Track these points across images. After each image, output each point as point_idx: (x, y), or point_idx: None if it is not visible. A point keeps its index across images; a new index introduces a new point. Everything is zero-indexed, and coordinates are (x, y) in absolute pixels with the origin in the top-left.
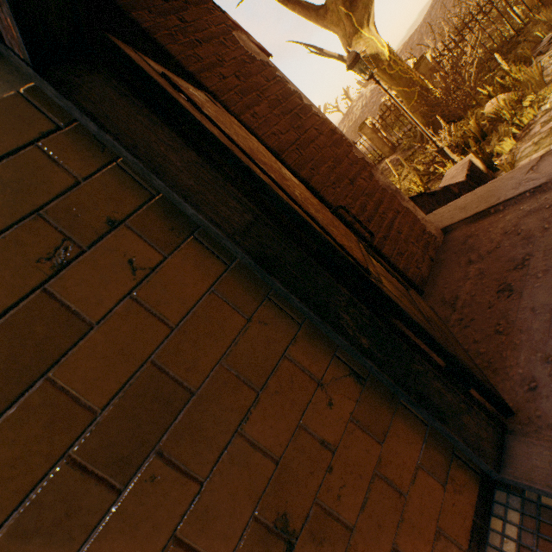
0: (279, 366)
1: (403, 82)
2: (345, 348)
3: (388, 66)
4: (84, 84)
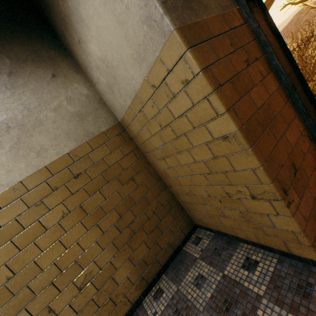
0: (291, 123)
1: None
2: (308, 127)
3: None
4: (254, 11)
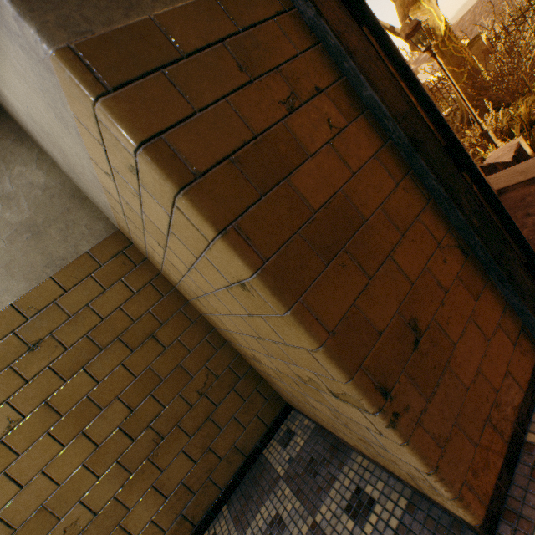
0: (414, 224)
1: (453, 61)
2: (457, 227)
3: (441, 43)
4: None
